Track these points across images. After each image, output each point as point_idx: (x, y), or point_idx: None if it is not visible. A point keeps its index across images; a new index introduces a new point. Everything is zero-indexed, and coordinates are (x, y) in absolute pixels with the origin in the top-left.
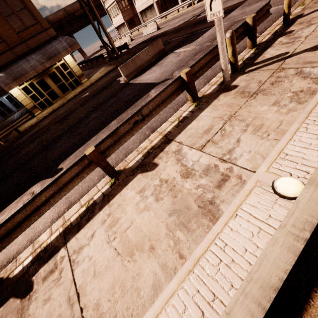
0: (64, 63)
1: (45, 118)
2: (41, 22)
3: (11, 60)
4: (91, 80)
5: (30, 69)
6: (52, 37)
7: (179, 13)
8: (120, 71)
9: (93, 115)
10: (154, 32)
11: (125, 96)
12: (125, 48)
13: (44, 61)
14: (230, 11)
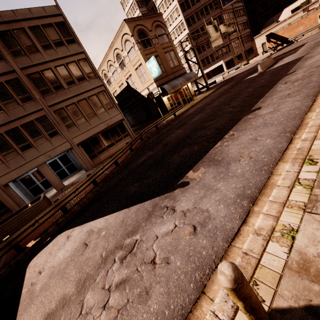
0: (186, 87)
1: (188, 109)
2: (181, 65)
3: (167, 81)
4: (202, 96)
5: (179, 84)
6: (184, 72)
7: (229, 74)
8: (258, 67)
9: (262, 77)
10: (219, 81)
11: (279, 67)
12: (215, 83)
13: (185, 81)
14: (301, 46)
